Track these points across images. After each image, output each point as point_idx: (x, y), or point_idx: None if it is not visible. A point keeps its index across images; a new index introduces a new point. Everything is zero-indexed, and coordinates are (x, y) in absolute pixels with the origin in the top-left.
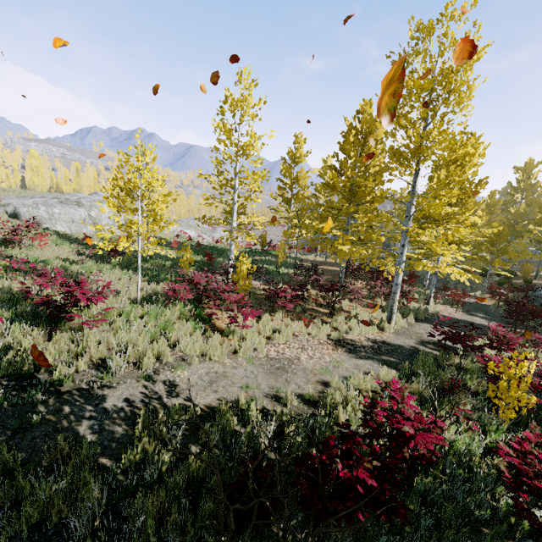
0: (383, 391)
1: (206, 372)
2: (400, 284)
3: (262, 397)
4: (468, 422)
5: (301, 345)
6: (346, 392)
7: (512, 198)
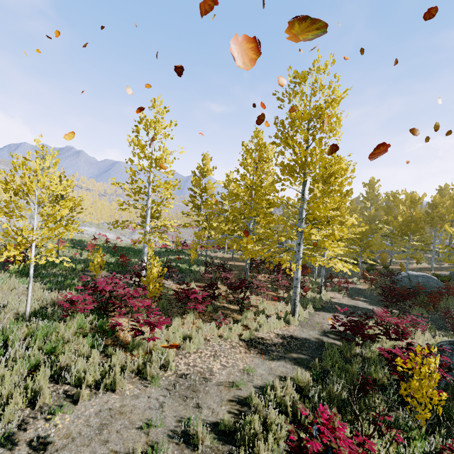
0: (311, 425)
1: (96, 411)
2: (299, 278)
3: (166, 442)
4: (390, 430)
5: (214, 351)
6: (265, 413)
7: (365, 205)
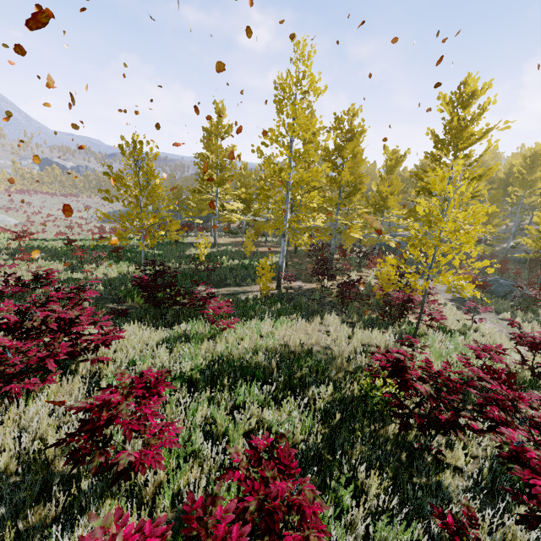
0: None
1: None
2: None
3: None
4: None
5: None
6: None
7: None
